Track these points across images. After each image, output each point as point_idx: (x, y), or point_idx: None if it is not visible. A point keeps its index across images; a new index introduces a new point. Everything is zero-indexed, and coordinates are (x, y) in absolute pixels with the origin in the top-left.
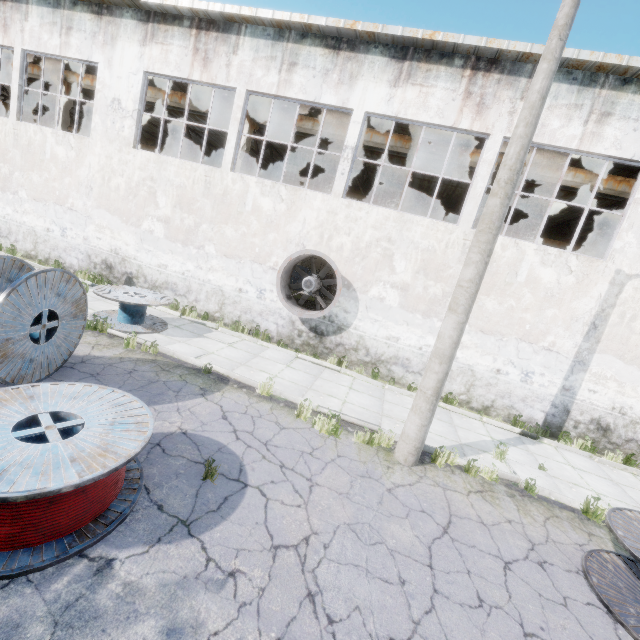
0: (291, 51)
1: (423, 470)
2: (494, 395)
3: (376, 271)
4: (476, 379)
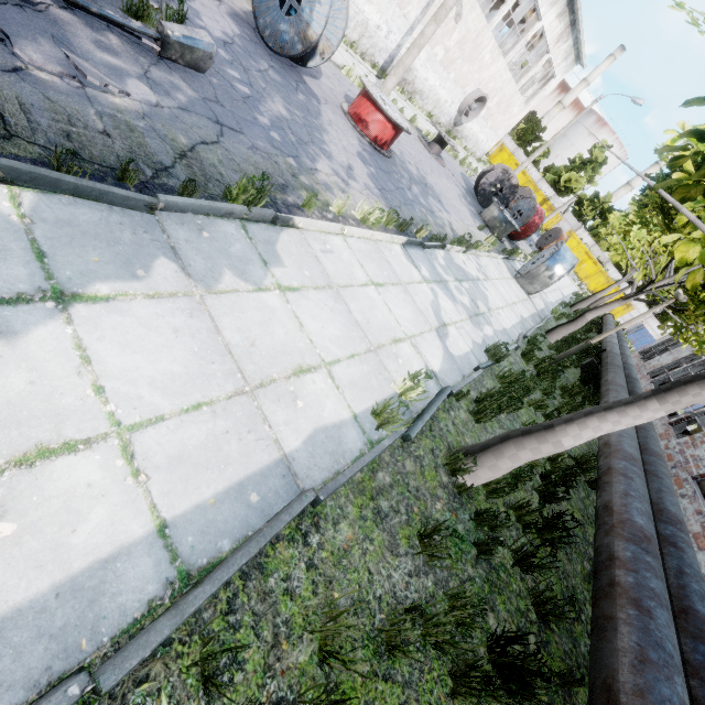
0: None
1: None
2: (370, 46)
3: None
4: (367, 32)
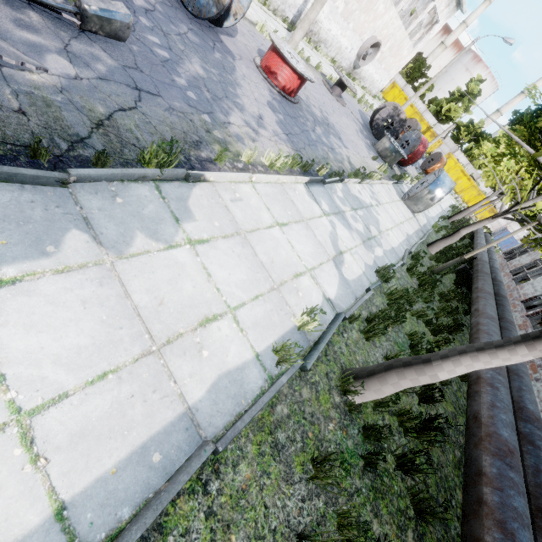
0: None
1: None
2: (281, 2)
3: None
4: None
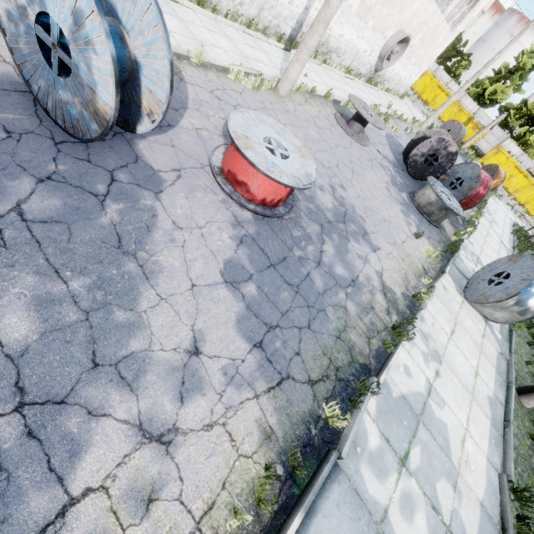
0: None
1: (290, 97)
2: (272, 17)
3: None
4: (266, 3)
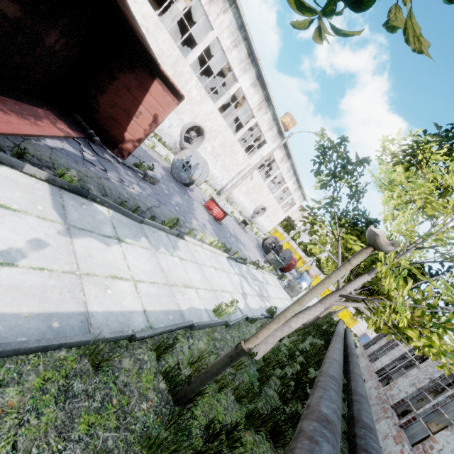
0: (239, 40)
1: None
2: (214, 183)
3: (211, 139)
4: (213, 178)
